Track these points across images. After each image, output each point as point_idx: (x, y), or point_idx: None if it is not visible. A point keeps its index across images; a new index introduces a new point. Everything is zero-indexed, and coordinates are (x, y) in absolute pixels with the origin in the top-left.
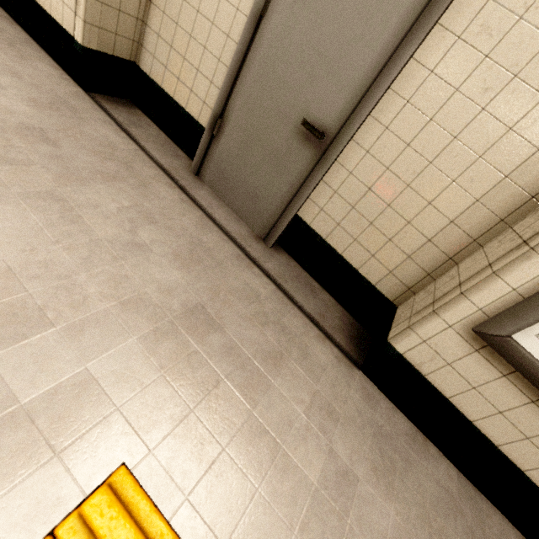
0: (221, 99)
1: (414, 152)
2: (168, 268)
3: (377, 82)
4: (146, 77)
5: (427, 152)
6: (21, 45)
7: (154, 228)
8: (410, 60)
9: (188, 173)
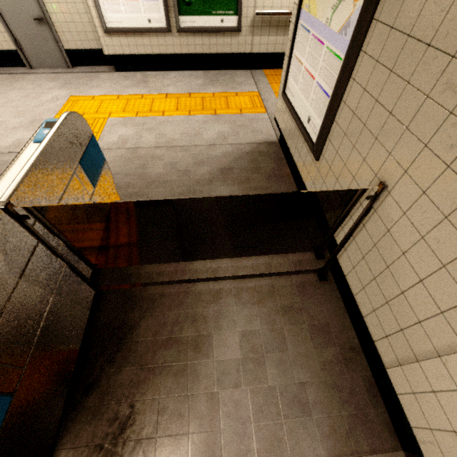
0: (10, 35)
1: (61, 3)
2: (50, 84)
3: None
4: None
5: (63, 1)
6: None
7: (38, 82)
8: None
9: (29, 70)
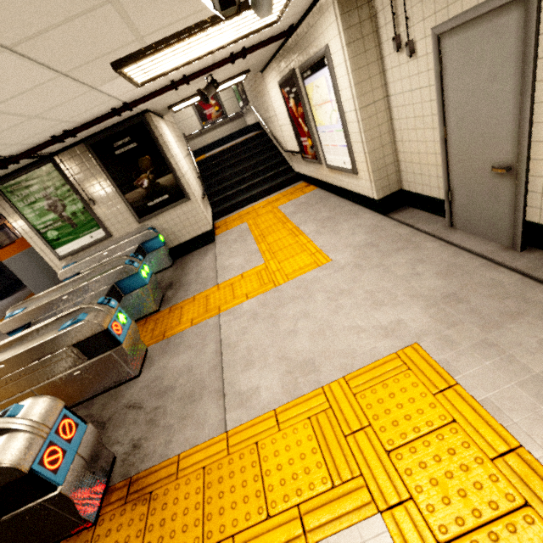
0: (445, 182)
1: None
2: (432, 280)
3: (520, 127)
4: (408, 192)
5: None
6: (357, 212)
7: (424, 265)
8: (534, 105)
9: (445, 229)
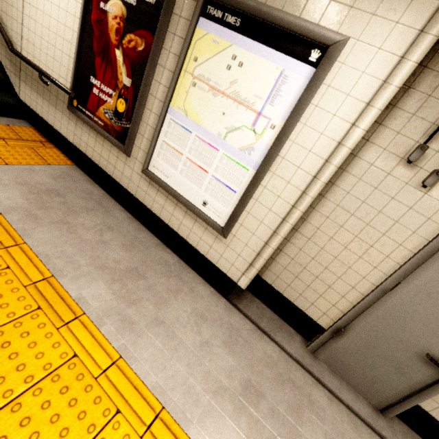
0: (346, 320)
1: None
2: None
3: None
4: (268, 285)
5: None
6: (182, 273)
7: None
8: None
9: (308, 355)
